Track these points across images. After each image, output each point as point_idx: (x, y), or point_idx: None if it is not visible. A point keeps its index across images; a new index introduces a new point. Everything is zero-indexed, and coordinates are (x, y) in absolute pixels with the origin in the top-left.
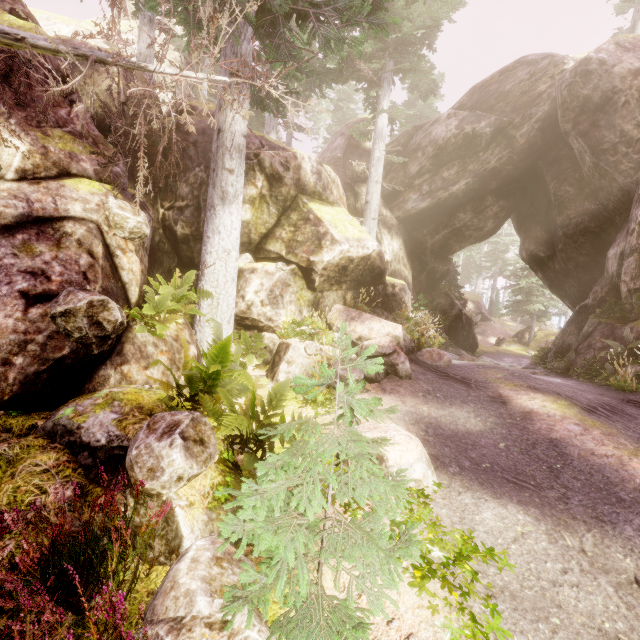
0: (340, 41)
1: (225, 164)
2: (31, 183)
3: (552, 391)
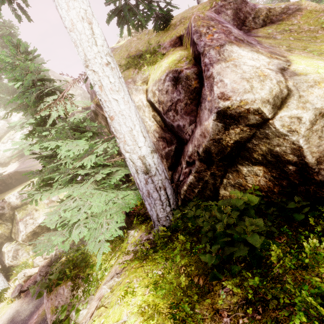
0: None
1: None
2: None
3: None
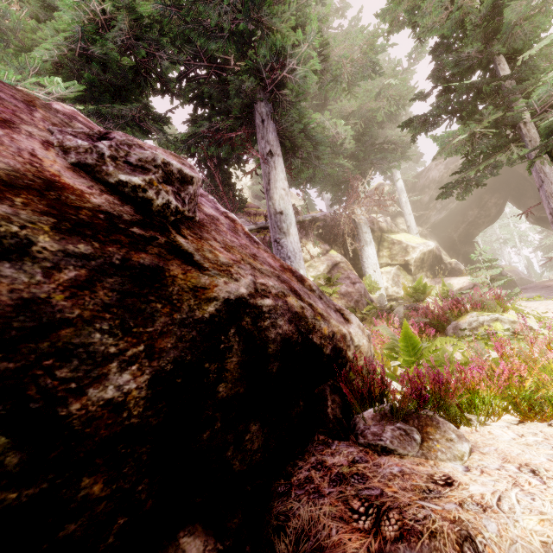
0: (389, 168)
1: (363, 231)
2: (325, 256)
3: None
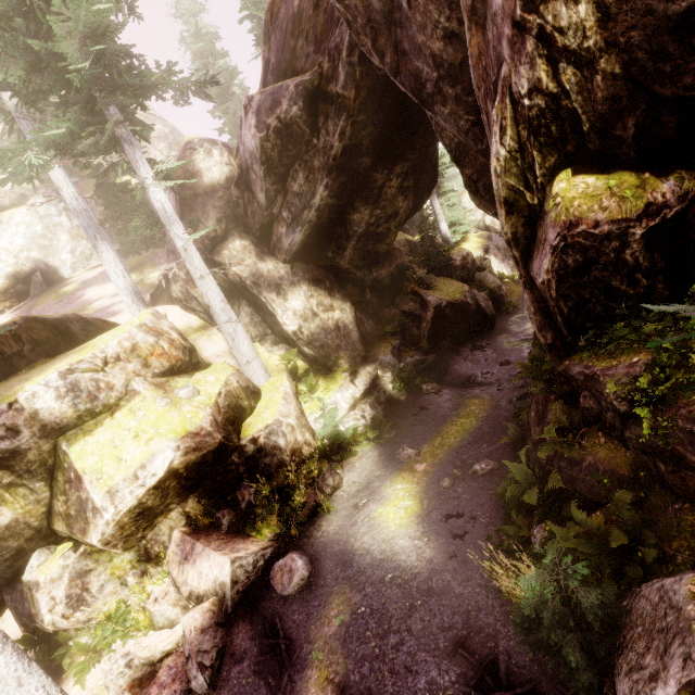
0: None
1: None
2: None
3: (363, 694)
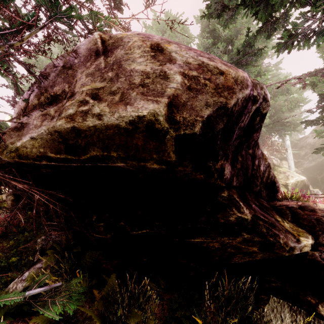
0: (284, 134)
1: None
2: None
3: None
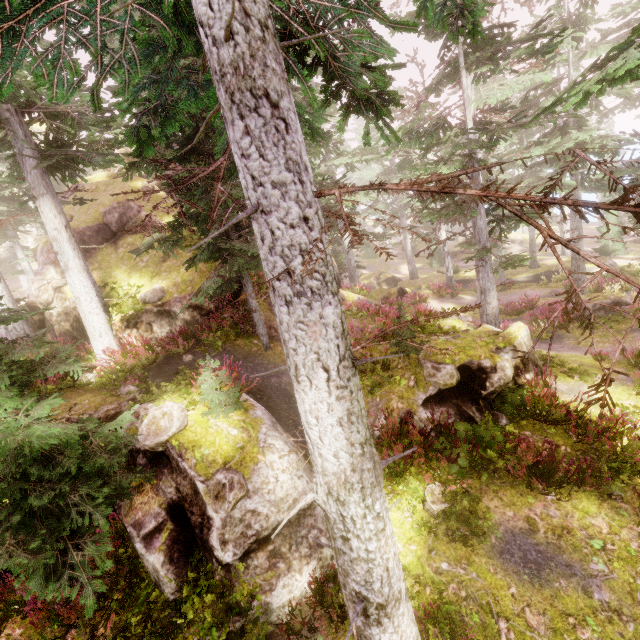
0: None
1: None
2: None
3: None
